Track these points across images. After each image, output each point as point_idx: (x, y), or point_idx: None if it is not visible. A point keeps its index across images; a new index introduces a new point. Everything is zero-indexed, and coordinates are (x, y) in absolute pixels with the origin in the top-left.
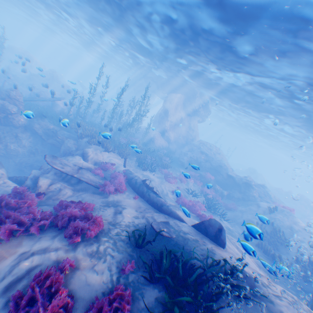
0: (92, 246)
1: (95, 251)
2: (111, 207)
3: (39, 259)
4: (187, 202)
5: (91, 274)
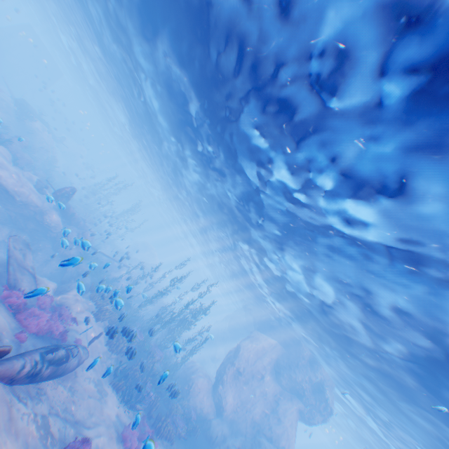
0: None
1: None
2: None
3: None
4: None
5: None
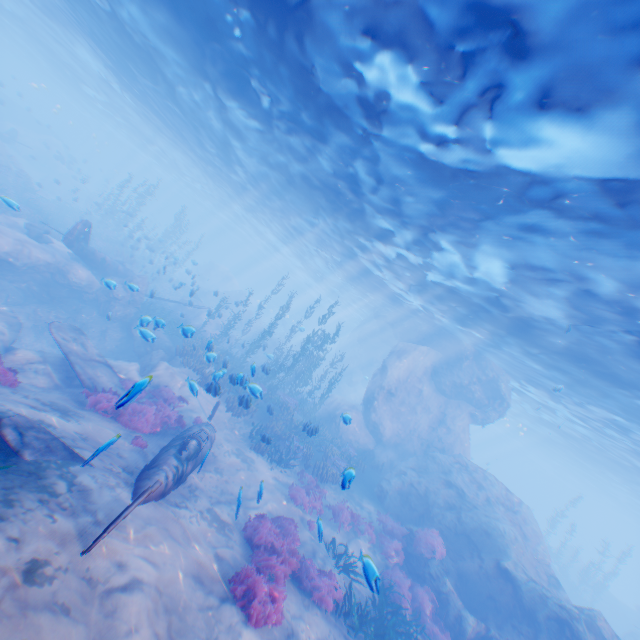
0: None
1: None
2: (48, 406)
3: None
4: (264, 531)
5: None
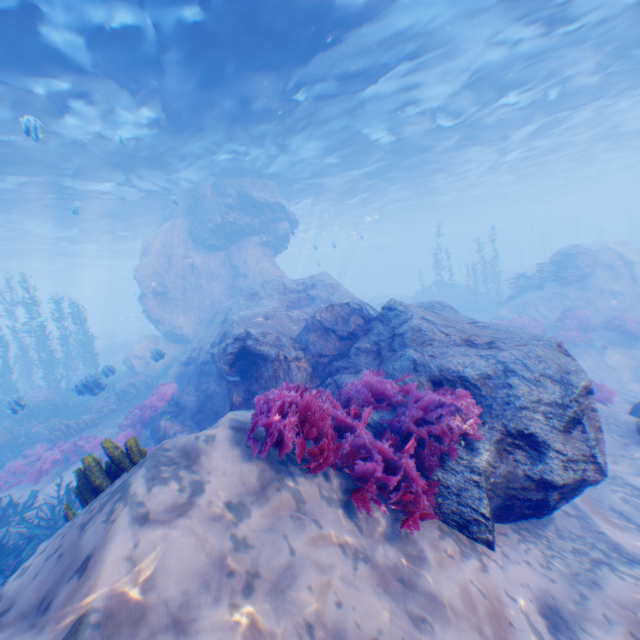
0: None
1: None
2: None
3: None
4: None
5: None
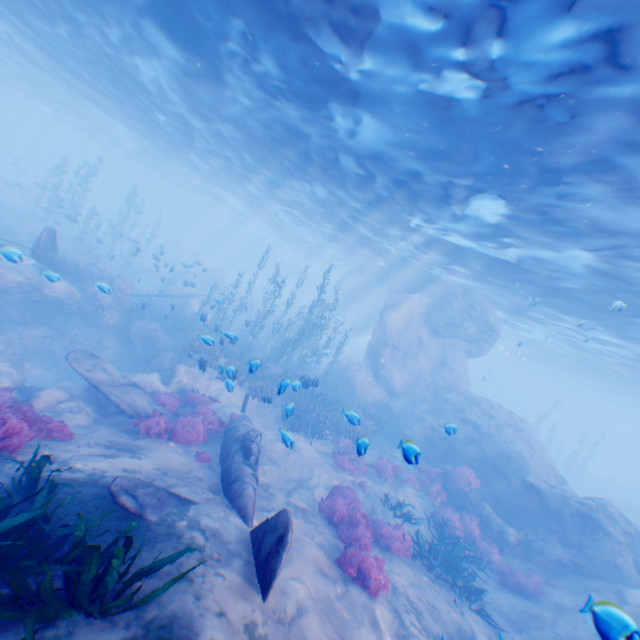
0: None
1: None
2: (113, 449)
3: None
4: (340, 508)
5: None
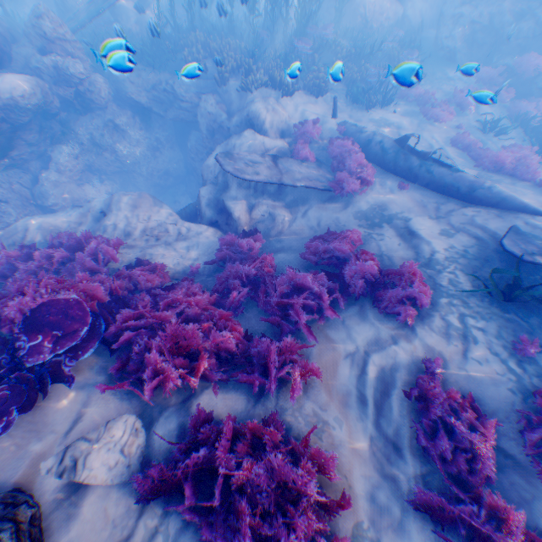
0: (434, 320)
1: (444, 326)
2: (383, 225)
3: (380, 359)
4: (504, 160)
5: (469, 365)
